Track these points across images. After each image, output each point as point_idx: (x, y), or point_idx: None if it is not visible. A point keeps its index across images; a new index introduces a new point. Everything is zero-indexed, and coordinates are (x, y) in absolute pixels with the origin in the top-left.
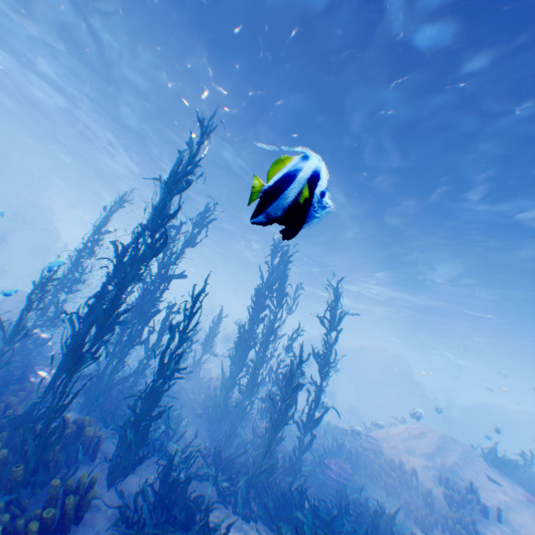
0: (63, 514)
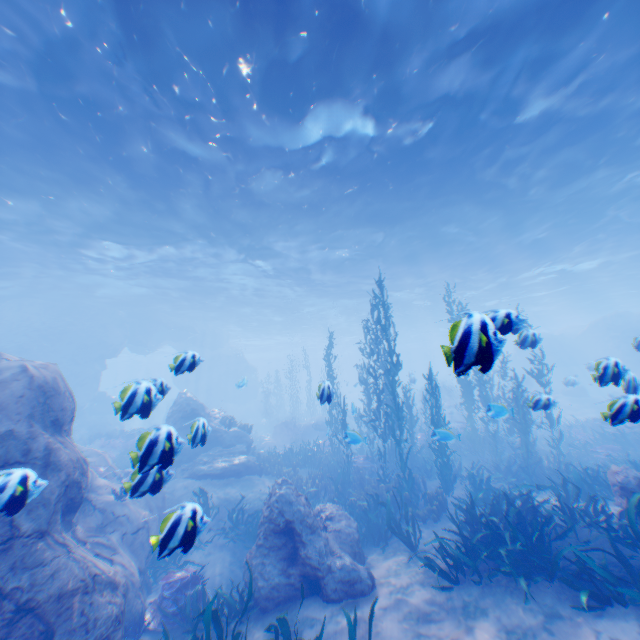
0: (439, 502)
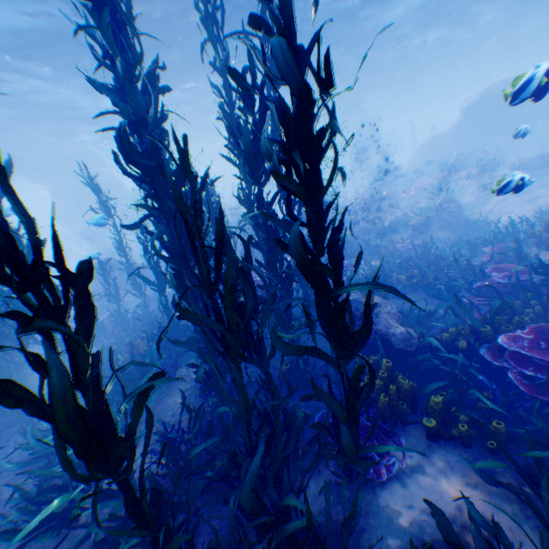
0: None
